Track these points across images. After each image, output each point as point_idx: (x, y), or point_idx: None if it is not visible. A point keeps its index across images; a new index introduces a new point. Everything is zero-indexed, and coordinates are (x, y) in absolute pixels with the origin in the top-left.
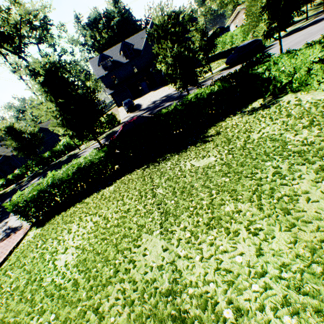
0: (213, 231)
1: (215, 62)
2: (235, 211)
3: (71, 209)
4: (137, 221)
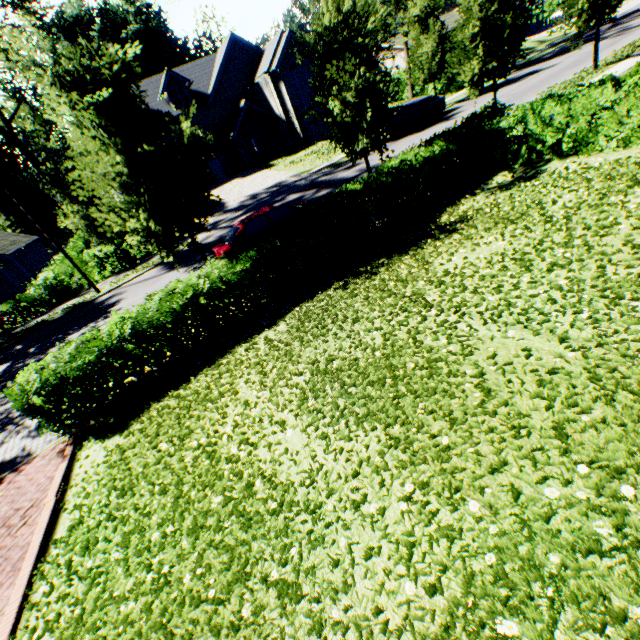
0: (623, 302)
1: None
2: (634, 276)
3: (195, 381)
4: (433, 340)
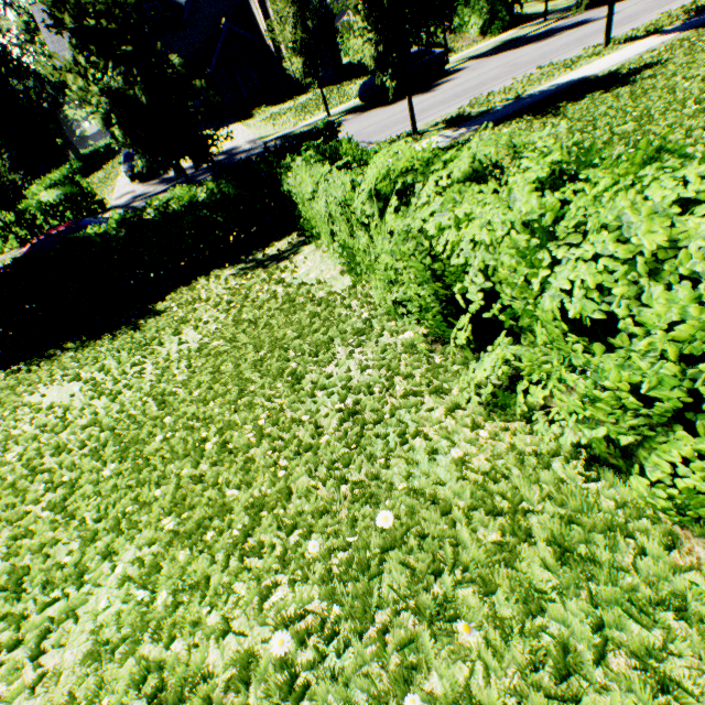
0: None
1: (358, 81)
2: None
3: None
4: None
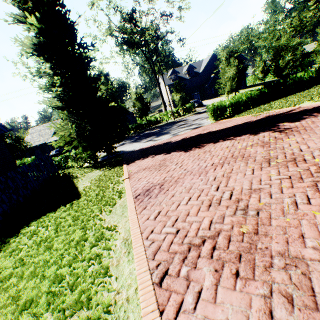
0: None
1: (257, 86)
2: None
3: (249, 110)
4: None
